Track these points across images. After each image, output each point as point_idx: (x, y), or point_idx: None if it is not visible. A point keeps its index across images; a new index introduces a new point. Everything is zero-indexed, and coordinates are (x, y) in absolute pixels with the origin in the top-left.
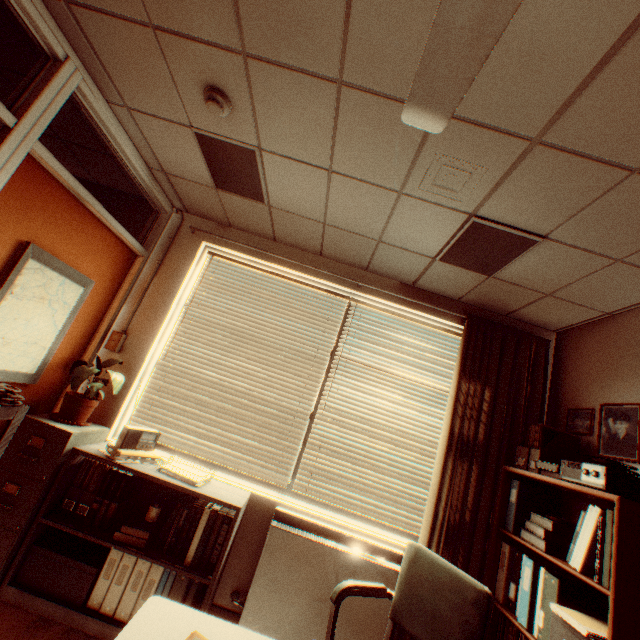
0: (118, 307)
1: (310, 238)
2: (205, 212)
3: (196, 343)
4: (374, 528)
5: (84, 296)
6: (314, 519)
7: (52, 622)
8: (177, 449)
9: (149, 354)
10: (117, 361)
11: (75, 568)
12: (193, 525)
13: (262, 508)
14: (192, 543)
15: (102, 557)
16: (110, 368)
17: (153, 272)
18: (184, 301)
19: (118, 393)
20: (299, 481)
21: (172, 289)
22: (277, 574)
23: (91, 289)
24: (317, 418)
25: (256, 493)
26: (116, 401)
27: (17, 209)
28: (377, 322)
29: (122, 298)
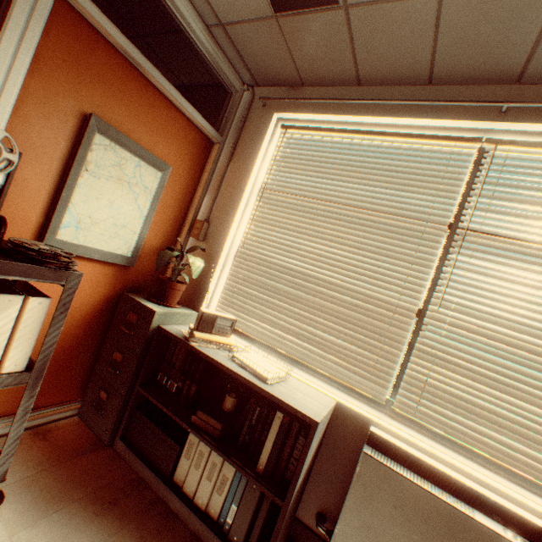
0: (200, 197)
1: (412, 50)
2: (272, 74)
3: (272, 228)
4: (541, 499)
5: (163, 182)
6: (428, 458)
7: (145, 485)
8: (257, 339)
9: (227, 241)
10: (198, 247)
11: (163, 440)
12: (264, 427)
13: (351, 423)
14: (263, 449)
15: (186, 435)
16: (197, 256)
17: (227, 158)
18: (259, 185)
19: (203, 280)
20: (402, 398)
21: (245, 172)
22: (373, 520)
23: (168, 175)
24: (428, 317)
25: (342, 403)
26: (202, 287)
27: (70, 74)
28: (539, 169)
29: (203, 188)
